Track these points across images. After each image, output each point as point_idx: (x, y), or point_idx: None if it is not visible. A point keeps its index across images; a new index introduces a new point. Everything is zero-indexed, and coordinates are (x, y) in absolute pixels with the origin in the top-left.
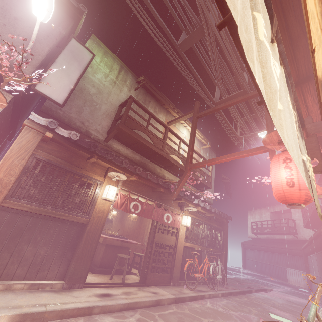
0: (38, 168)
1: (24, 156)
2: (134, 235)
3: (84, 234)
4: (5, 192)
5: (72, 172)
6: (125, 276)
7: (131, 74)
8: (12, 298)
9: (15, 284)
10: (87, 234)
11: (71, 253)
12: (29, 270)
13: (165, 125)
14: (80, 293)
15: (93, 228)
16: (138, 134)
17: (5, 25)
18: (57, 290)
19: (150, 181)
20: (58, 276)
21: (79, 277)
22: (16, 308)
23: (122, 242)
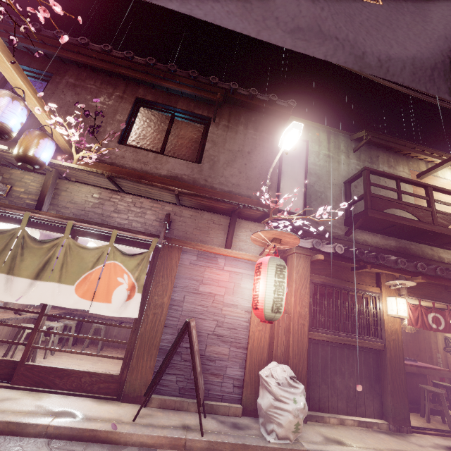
0: (317, 293)
1: (305, 284)
2: (408, 350)
3: (386, 363)
4: (306, 325)
5: (346, 289)
6: (450, 421)
7: (341, 134)
8: (359, 436)
9: (346, 419)
10: (390, 363)
11: (378, 386)
12: (348, 405)
13: (424, 184)
14: (417, 440)
15: (393, 355)
16: (393, 215)
17: (246, 165)
18: (385, 431)
19: (439, 277)
20: (376, 413)
21: (402, 419)
22: (379, 450)
23: (417, 367)
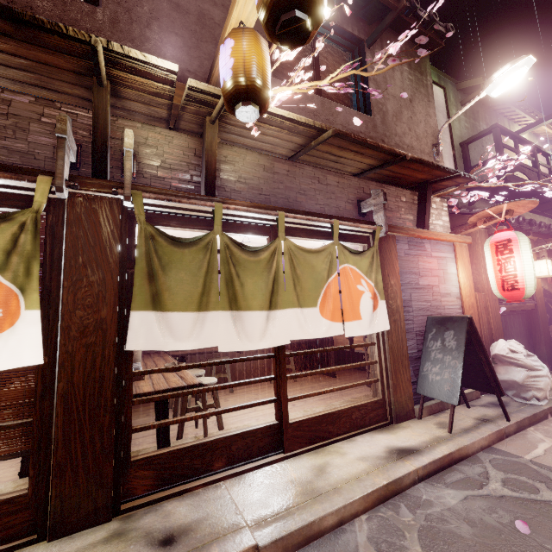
0: None
1: None
2: None
3: (539, 319)
4: (497, 300)
5: None
6: None
7: (448, 80)
8: None
9: None
10: (540, 319)
11: (531, 340)
12: None
13: (531, 144)
14: None
15: (541, 311)
16: (520, 178)
17: (411, 118)
18: None
19: None
20: None
21: (551, 360)
22: None
23: None
